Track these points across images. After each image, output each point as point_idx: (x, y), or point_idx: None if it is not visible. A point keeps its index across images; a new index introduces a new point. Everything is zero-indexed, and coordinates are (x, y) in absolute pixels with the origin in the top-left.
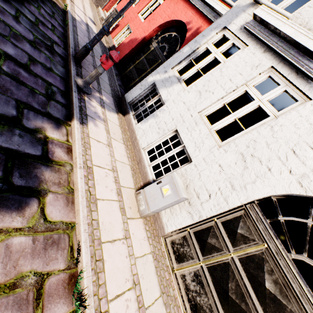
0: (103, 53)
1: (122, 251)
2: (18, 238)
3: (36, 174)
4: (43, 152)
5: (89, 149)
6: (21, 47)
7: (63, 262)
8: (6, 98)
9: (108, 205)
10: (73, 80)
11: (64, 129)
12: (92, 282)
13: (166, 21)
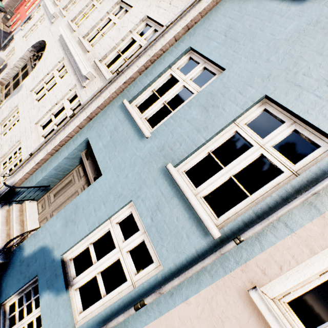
0: None
1: None
2: None
3: None
4: None
5: None
6: None
7: None
8: None
9: None
10: None
11: None
12: None
13: None
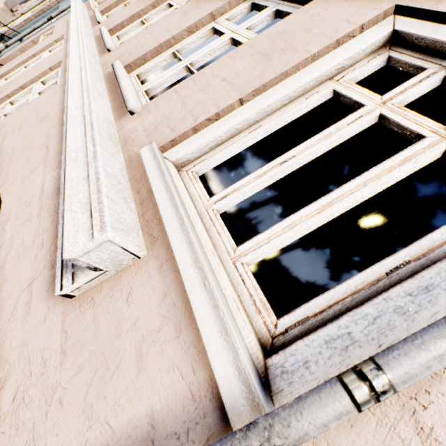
0: None
1: None
2: None
3: None
4: None
5: None
6: None
7: None
8: None
9: None
10: None
11: None
12: None
13: None
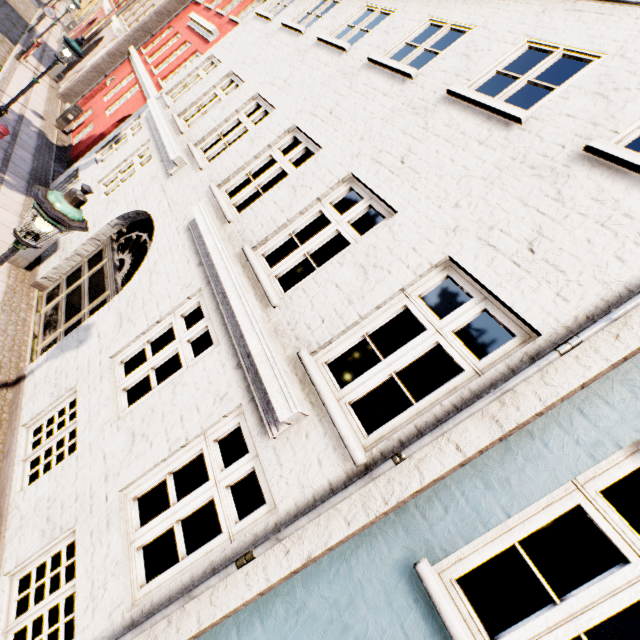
0: (42, 147)
1: None
2: None
3: None
4: None
5: None
6: None
7: None
8: None
9: None
10: None
11: None
12: None
13: (124, 116)
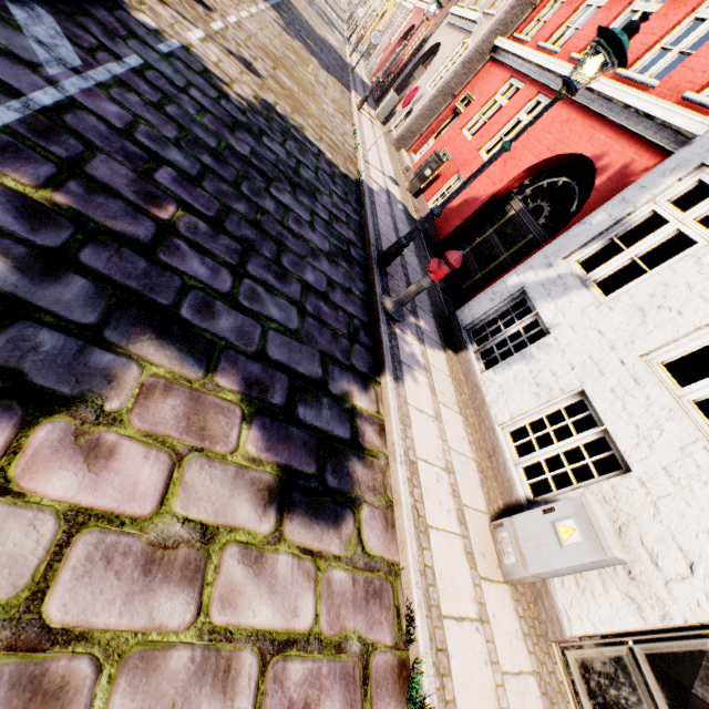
0: None
1: (477, 647)
2: (337, 572)
3: (348, 470)
4: (352, 434)
5: (410, 428)
6: (319, 268)
7: (389, 633)
8: (311, 350)
9: (445, 542)
10: (379, 302)
11: (373, 391)
12: (435, 690)
13: (542, 159)
